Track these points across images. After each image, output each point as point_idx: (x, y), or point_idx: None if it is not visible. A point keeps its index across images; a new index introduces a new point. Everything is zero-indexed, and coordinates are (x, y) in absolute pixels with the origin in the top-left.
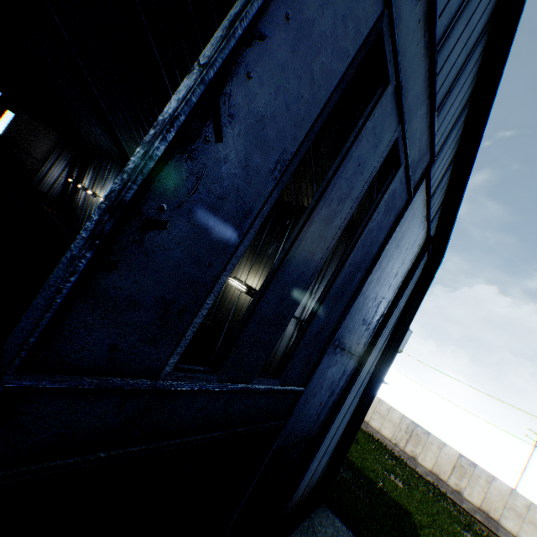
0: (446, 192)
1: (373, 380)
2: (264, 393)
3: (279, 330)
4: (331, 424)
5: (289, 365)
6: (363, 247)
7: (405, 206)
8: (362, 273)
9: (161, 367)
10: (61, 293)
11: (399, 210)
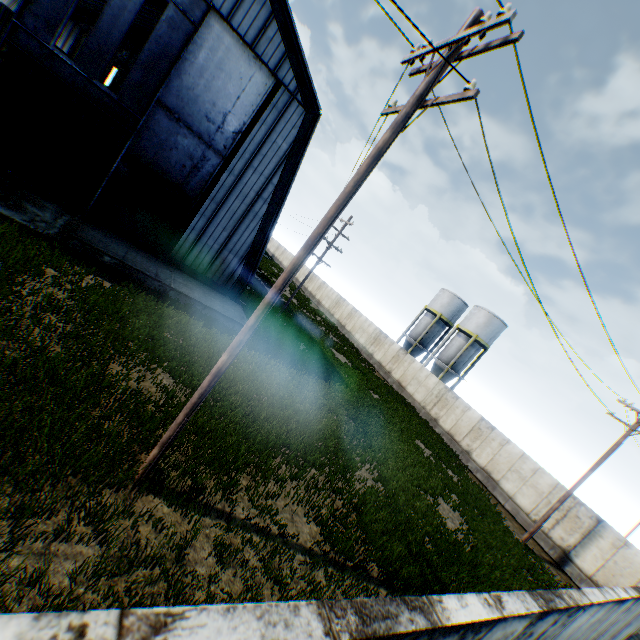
0: (284, 46)
1: (275, 213)
2: (108, 97)
3: (105, 63)
4: (205, 198)
5: (122, 91)
6: (158, 45)
7: (195, 33)
8: (169, 64)
9: (51, 44)
10: (21, 4)
11: (190, 34)
